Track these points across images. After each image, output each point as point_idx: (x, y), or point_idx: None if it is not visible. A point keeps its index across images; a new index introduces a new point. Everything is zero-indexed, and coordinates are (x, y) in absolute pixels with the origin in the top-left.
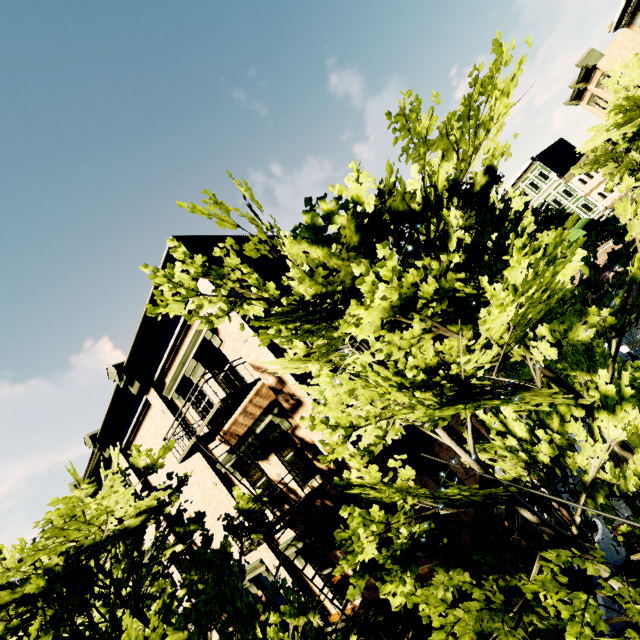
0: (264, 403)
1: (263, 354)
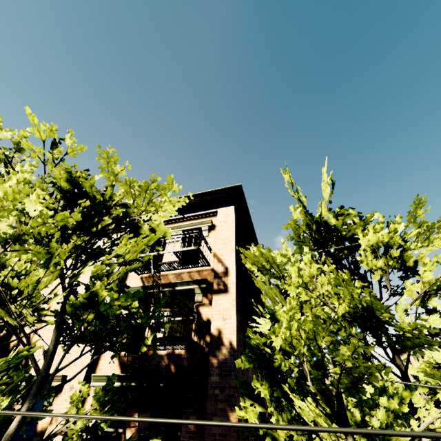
0: (197, 278)
1: (229, 255)
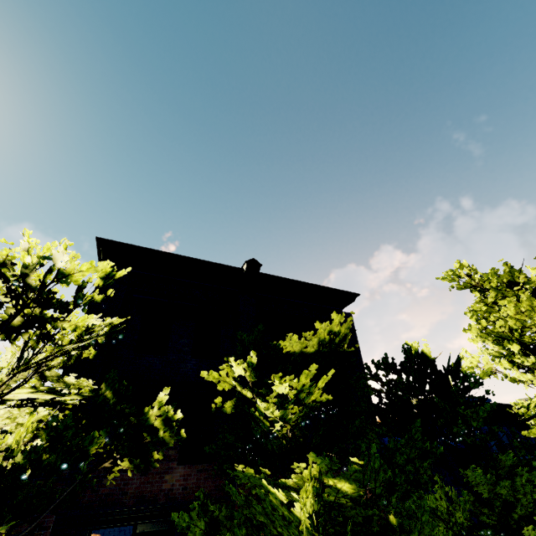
0: None
1: None
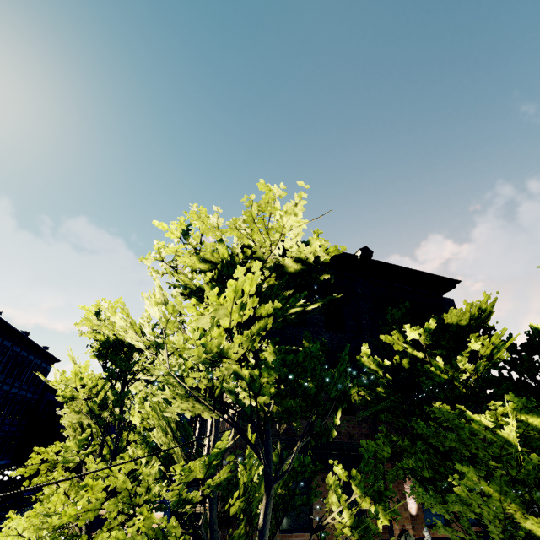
0: None
1: None
